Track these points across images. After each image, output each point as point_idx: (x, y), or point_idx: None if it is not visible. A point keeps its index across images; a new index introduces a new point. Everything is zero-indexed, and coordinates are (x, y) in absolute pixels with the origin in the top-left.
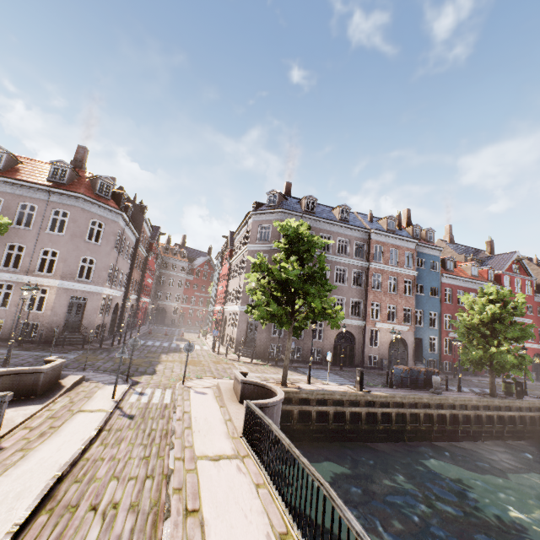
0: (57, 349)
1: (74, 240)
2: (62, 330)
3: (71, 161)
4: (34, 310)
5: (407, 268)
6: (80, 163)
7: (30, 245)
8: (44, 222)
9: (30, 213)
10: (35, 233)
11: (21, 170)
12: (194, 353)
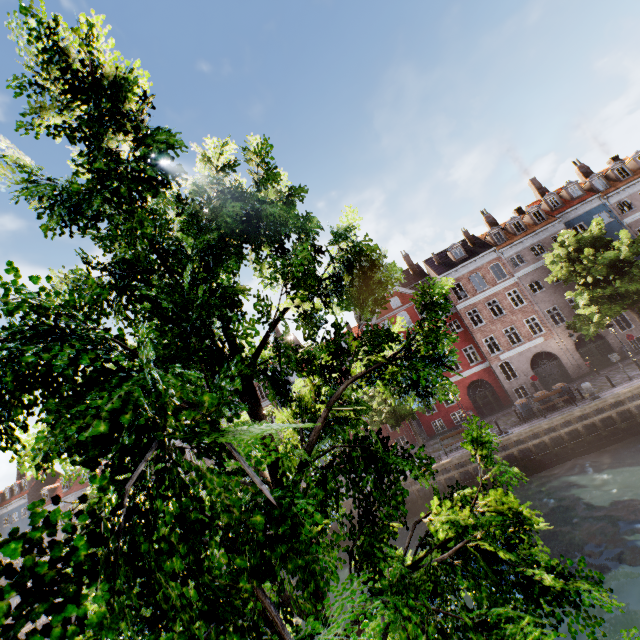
0: None
1: None
2: None
3: None
4: None
5: (265, 400)
6: None
7: None
8: None
9: None
10: None
11: (58, 491)
12: None
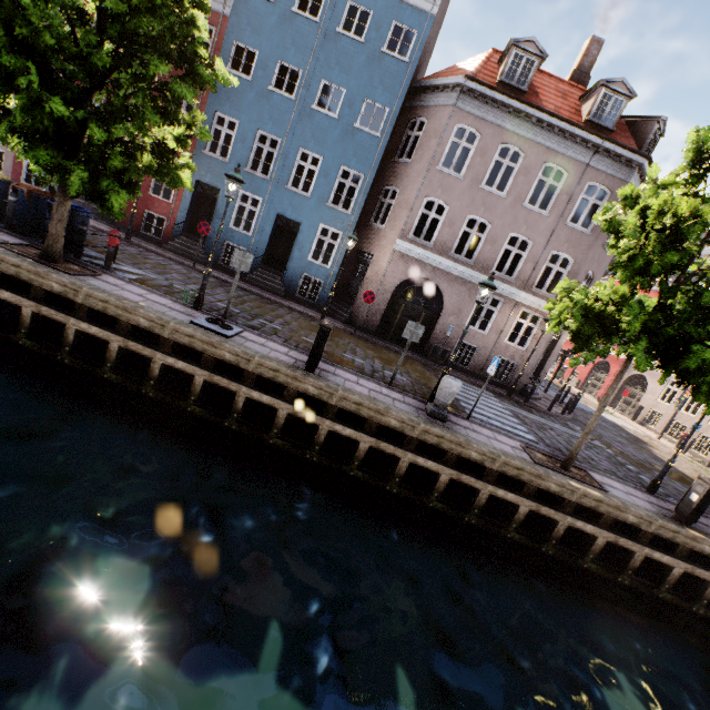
0: (546, 413)
1: (596, 243)
2: (529, 376)
3: (572, 72)
4: (514, 343)
5: None
6: (586, 77)
7: (538, 243)
8: (568, 204)
9: (447, 160)
10: (550, 222)
11: (538, 94)
12: (662, 449)
